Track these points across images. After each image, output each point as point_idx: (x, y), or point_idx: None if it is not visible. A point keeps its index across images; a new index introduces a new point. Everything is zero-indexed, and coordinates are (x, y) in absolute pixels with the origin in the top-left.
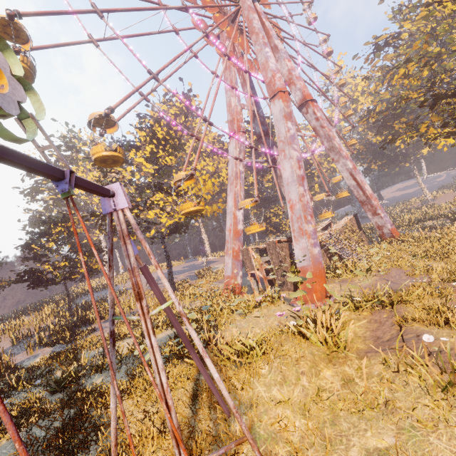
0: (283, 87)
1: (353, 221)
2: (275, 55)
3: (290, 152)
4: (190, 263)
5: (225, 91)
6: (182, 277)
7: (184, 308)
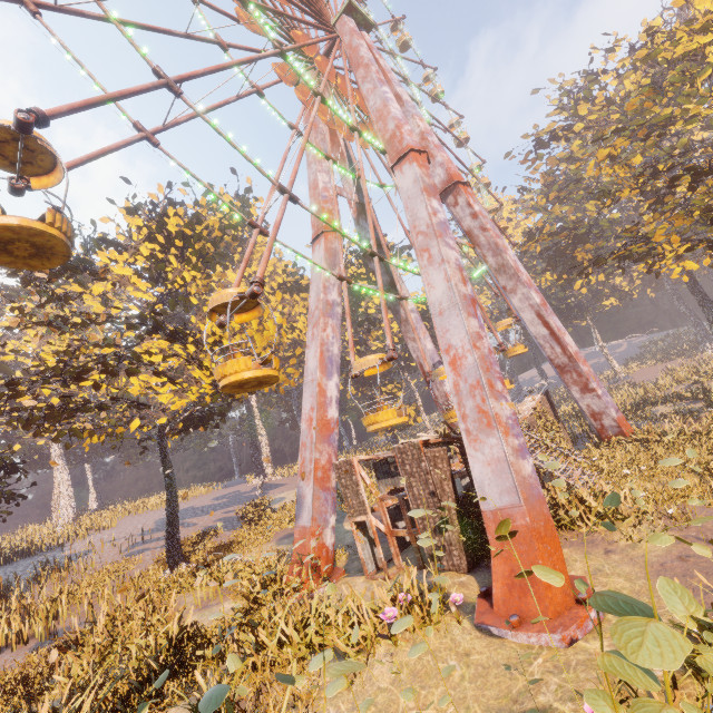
0: (418, 147)
1: (544, 403)
2: None
3: (442, 251)
4: (231, 490)
5: (307, 164)
6: (208, 522)
7: (180, 630)
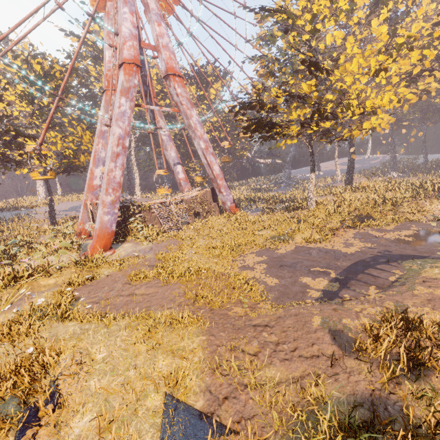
0: (131, 59)
1: (207, 193)
2: (148, 14)
3: (113, 129)
4: None
5: (104, 40)
6: None
7: (26, 242)
